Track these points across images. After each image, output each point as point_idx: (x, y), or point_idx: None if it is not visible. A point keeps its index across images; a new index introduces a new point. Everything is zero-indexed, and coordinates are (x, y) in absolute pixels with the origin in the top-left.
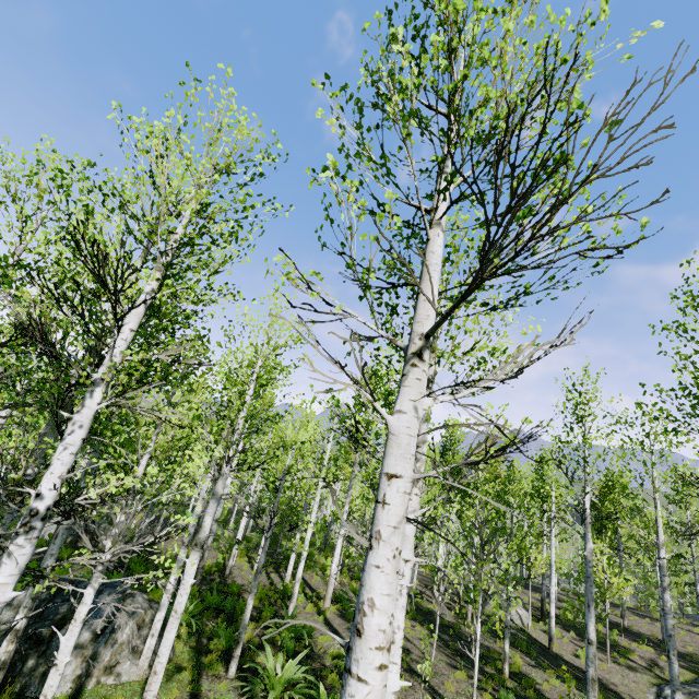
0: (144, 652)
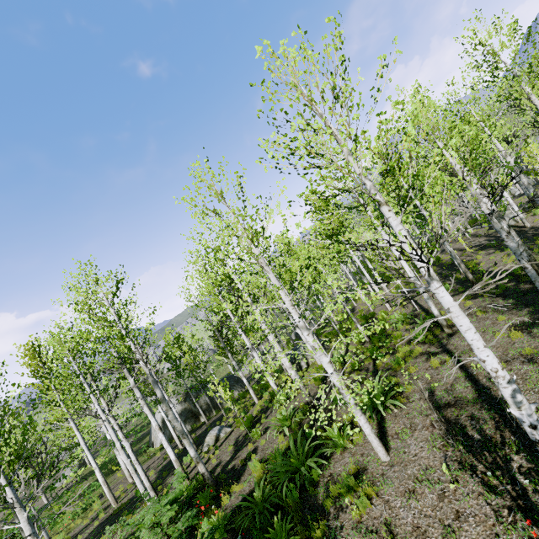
0: None
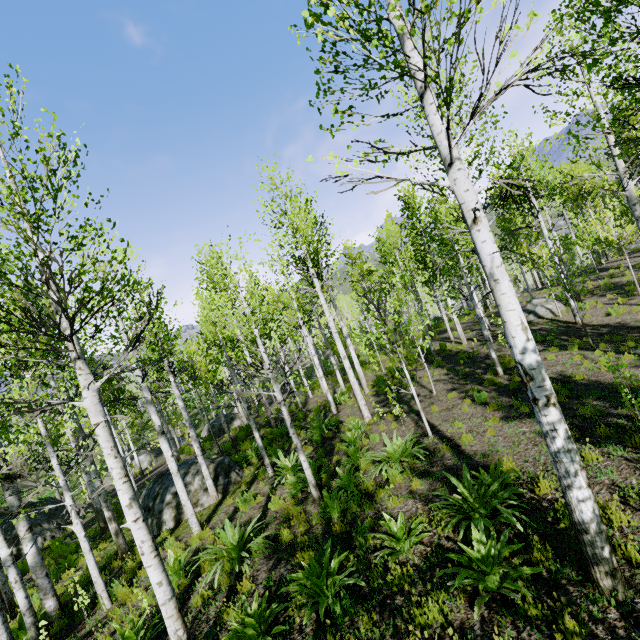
0: (209, 489)
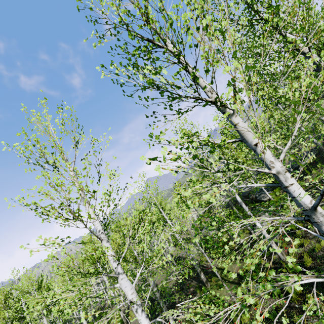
0: None
